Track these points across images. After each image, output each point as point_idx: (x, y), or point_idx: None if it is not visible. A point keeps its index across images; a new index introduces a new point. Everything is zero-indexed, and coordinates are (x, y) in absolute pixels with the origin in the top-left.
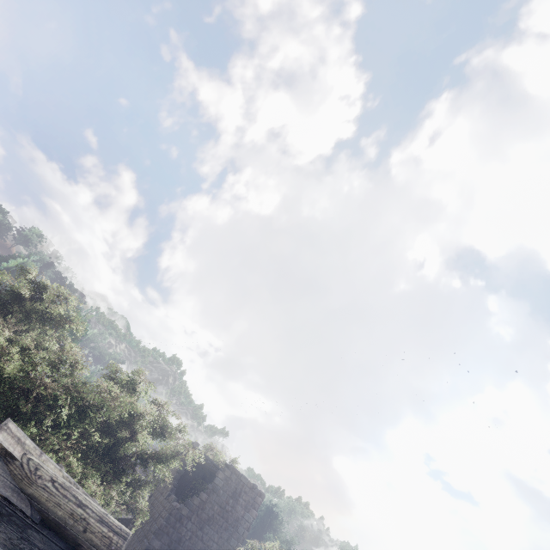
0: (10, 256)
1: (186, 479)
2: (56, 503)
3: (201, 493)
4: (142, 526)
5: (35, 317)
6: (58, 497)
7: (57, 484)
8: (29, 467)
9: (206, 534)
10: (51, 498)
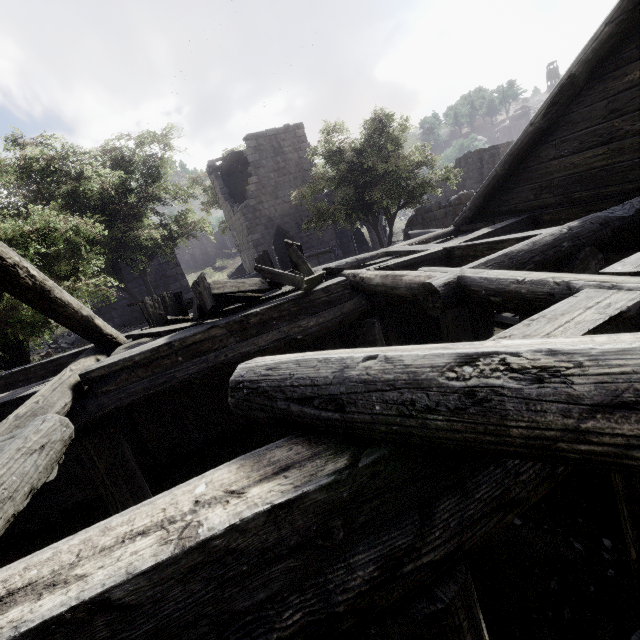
0: None
1: (239, 194)
2: None
3: (250, 180)
4: (242, 244)
5: None
6: None
7: None
8: None
9: (285, 197)
10: None
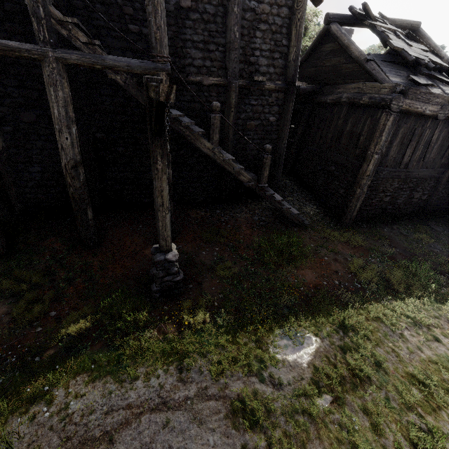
0: None
1: None
2: (402, 23)
3: None
4: None
5: None
6: (402, 22)
7: (399, 20)
8: (392, 20)
9: None
10: (401, 23)
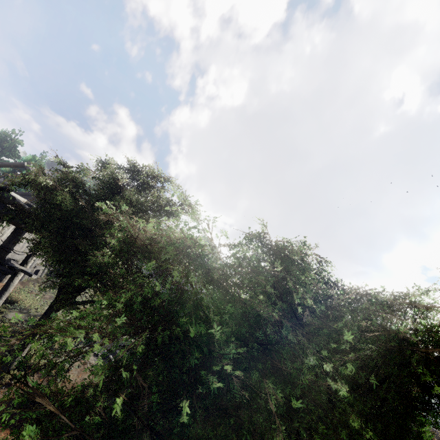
0: None
1: None
2: None
3: None
4: None
5: (142, 210)
6: None
7: None
8: None
9: None
10: None
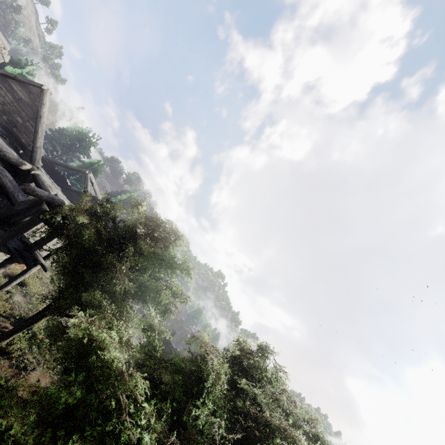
0: (122, 191)
1: None
2: None
3: None
4: None
5: (148, 257)
6: None
7: None
8: None
9: None
10: None
